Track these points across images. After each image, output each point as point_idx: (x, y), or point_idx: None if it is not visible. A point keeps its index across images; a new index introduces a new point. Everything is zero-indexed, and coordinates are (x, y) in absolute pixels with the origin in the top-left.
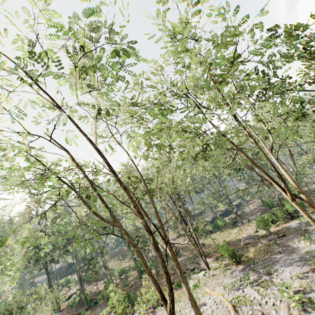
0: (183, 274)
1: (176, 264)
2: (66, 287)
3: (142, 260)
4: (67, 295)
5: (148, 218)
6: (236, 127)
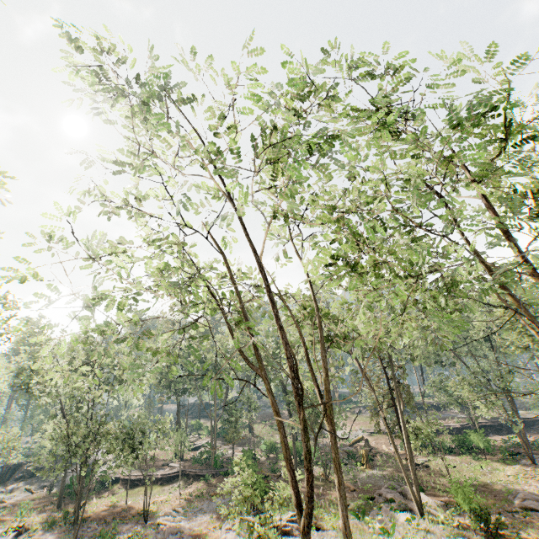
0: (343, 489)
1: (335, 467)
2: (195, 432)
3: (282, 437)
4: (194, 444)
5: (313, 380)
6: (509, 270)
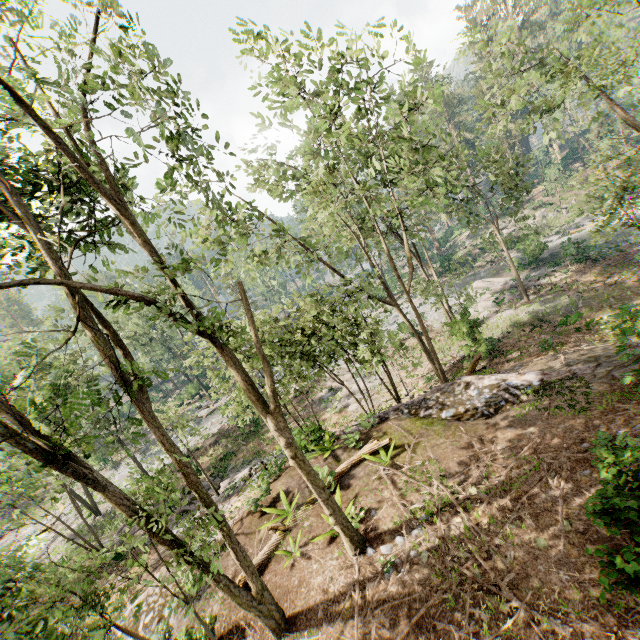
0: None
1: None
2: None
3: None
4: None
5: None
6: None
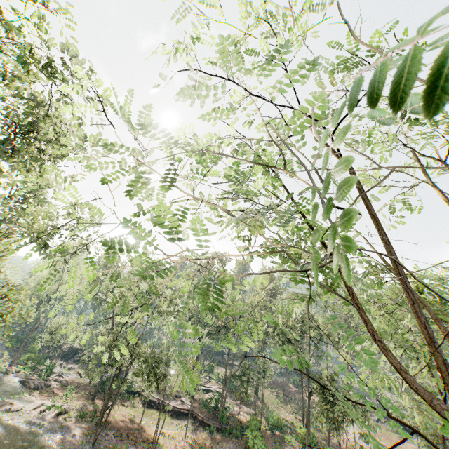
0: None
1: None
2: (207, 374)
3: None
4: (204, 385)
5: None
6: None
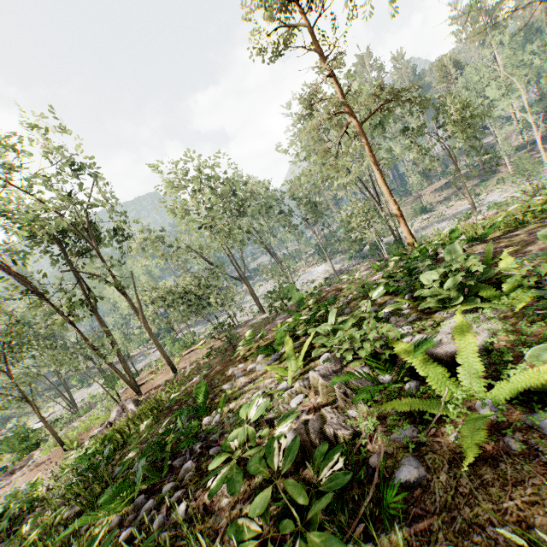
0: None
1: None
2: None
3: None
4: None
5: None
6: None
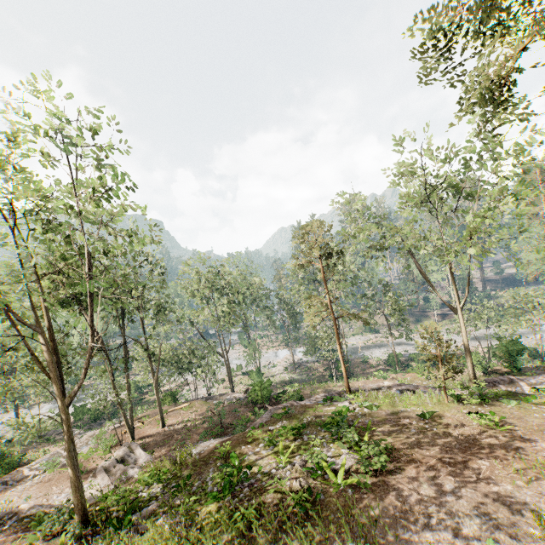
0: None
1: None
2: None
3: None
4: None
5: None
6: None
